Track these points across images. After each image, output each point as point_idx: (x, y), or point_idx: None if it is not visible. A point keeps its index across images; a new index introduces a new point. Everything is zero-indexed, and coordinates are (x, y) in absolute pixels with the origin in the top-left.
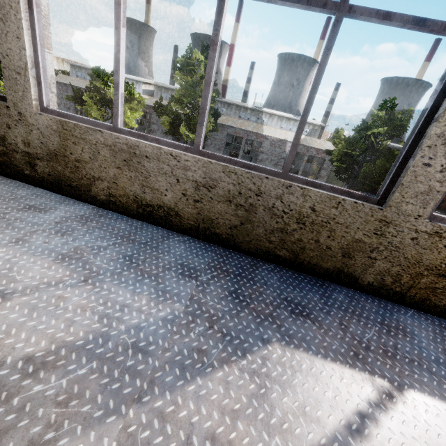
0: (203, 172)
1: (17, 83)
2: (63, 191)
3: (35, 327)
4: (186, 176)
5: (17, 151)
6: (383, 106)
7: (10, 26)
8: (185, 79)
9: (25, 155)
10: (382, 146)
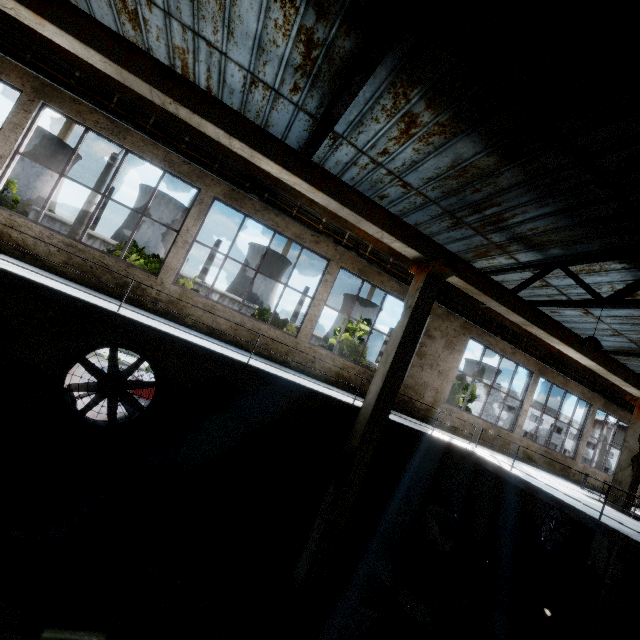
0: (605, 477)
1: (579, 457)
2: (578, 483)
3: (636, 511)
4: (602, 478)
5: (572, 472)
6: (459, 378)
7: (583, 446)
8: (347, 337)
9: (573, 473)
10: (459, 403)
